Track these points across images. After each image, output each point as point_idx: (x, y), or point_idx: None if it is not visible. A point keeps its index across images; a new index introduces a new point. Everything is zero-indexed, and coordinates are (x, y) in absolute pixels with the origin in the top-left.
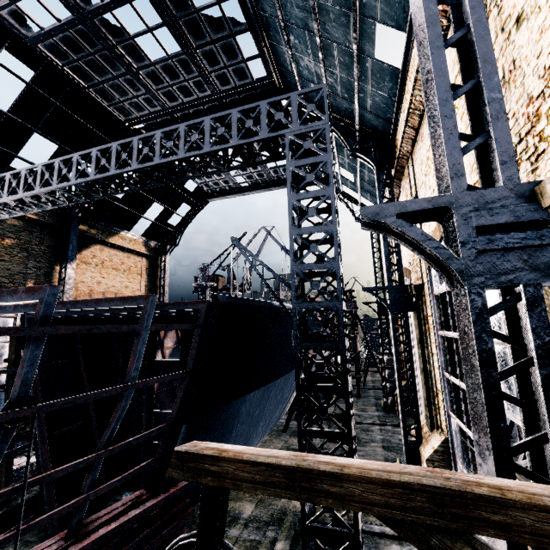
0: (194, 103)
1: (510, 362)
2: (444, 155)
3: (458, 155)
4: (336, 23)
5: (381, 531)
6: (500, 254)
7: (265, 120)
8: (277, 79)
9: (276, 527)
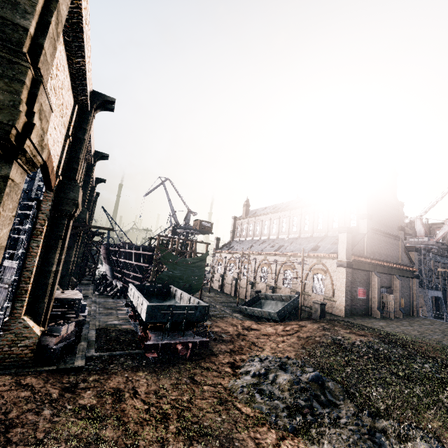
0: None
1: None
2: None
3: None
4: None
5: None
6: None
7: None
8: None
9: None
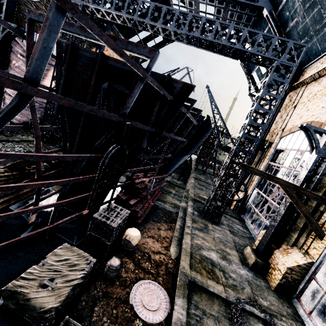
0: None
1: None
2: None
3: None
4: None
5: None
6: None
7: (272, 48)
8: None
9: (185, 198)
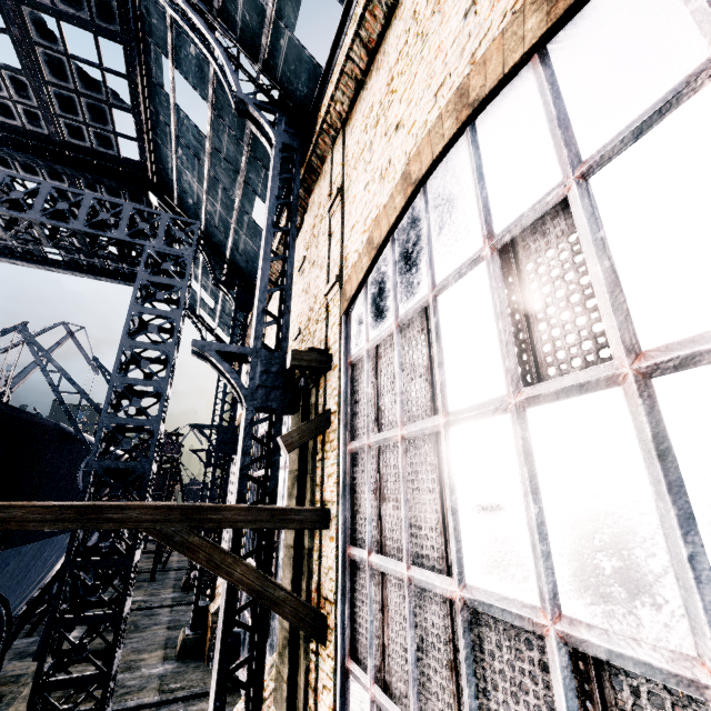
0: (12, 128)
1: (284, 481)
2: (255, 324)
3: (262, 326)
4: (226, 172)
5: (137, 704)
6: (269, 390)
7: (126, 222)
8: (151, 171)
9: None
